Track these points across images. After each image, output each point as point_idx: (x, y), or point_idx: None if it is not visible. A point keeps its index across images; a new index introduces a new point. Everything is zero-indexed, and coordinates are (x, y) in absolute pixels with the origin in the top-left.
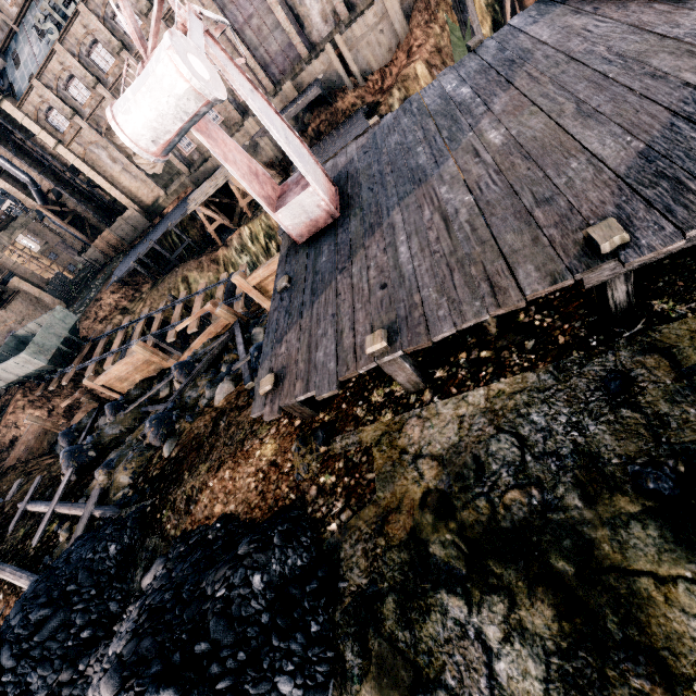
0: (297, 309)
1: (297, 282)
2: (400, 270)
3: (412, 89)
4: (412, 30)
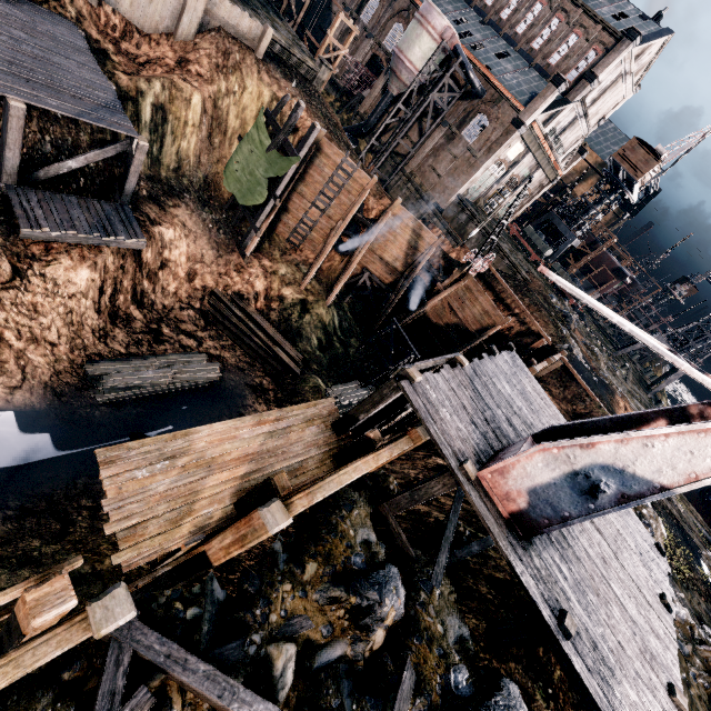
0: (608, 669)
1: (573, 619)
2: (629, 612)
3: (176, 110)
4: (199, 49)
